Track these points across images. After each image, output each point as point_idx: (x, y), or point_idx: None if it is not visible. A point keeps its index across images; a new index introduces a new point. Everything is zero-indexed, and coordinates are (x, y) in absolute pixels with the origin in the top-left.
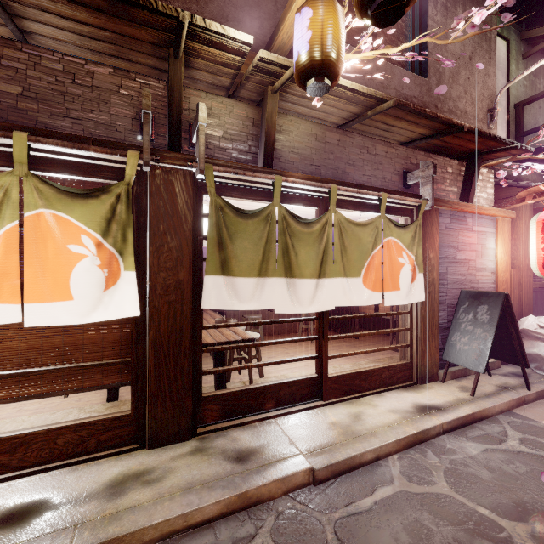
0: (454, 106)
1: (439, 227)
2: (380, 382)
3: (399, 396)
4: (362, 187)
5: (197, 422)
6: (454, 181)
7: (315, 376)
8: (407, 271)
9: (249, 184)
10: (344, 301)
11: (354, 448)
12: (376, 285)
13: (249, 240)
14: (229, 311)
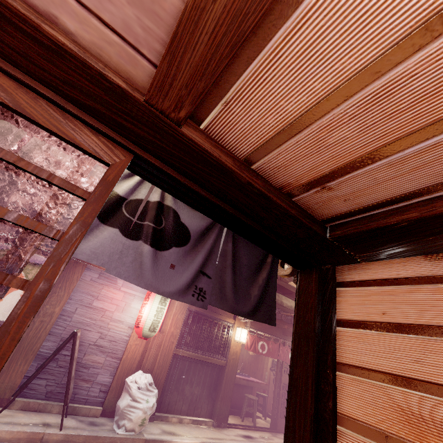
0: None
1: (84, 277)
2: None
3: None
4: None
5: None
6: None
7: None
8: (16, 295)
9: None
10: None
11: None
12: None
13: None
14: None
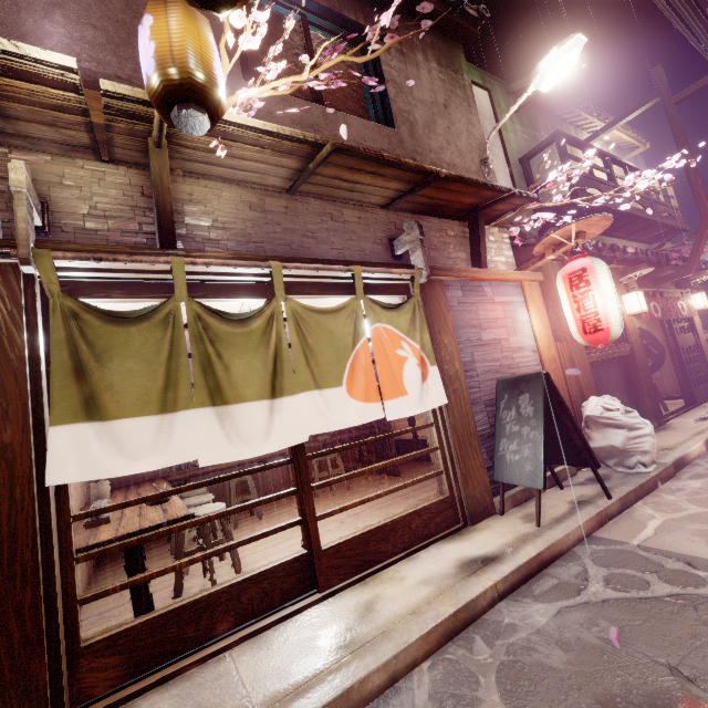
0: (437, 159)
1: (450, 303)
2: (410, 538)
3: (438, 553)
4: (324, 262)
5: (73, 700)
6: (459, 246)
7: (302, 554)
8: (413, 366)
9: (136, 275)
10: (322, 425)
11: (350, 672)
12: (369, 393)
13: (136, 357)
14: (208, 476)
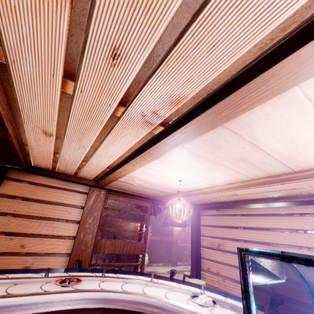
0: None
1: None
2: None
3: None
4: None
5: None
6: None
7: None
8: None
9: None
10: None
11: None
12: None
13: None
14: None
